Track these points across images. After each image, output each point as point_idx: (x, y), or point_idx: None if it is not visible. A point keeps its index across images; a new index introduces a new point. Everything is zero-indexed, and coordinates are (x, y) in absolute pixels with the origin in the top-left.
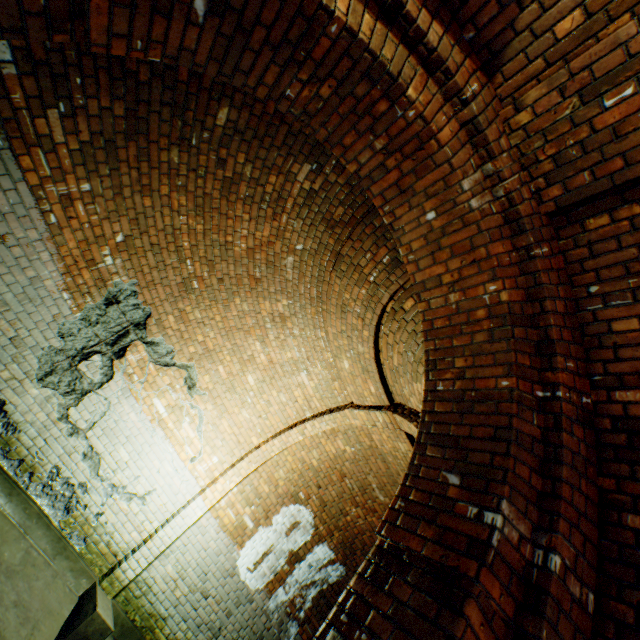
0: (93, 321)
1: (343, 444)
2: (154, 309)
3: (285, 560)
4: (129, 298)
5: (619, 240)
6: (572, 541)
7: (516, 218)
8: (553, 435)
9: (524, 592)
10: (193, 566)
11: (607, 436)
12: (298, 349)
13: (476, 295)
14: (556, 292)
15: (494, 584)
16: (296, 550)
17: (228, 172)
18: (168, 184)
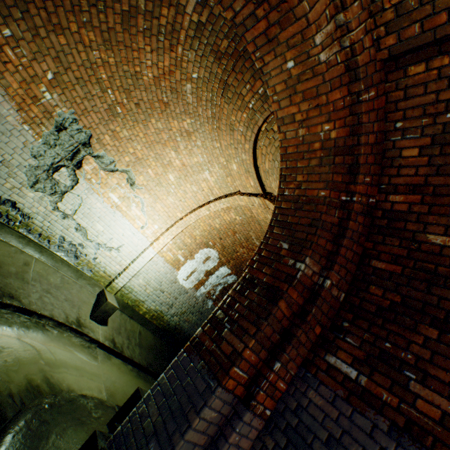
0: (52, 144)
1: (234, 215)
2: (93, 132)
3: (203, 275)
4: (72, 125)
5: (426, 87)
6: (339, 273)
7: (355, 67)
8: (344, 222)
9: (309, 295)
10: (153, 280)
11: (377, 221)
12: (201, 156)
13: (316, 132)
14: (372, 128)
15: (294, 293)
16: (209, 270)
17: (124, 6)
18: (75, 21)
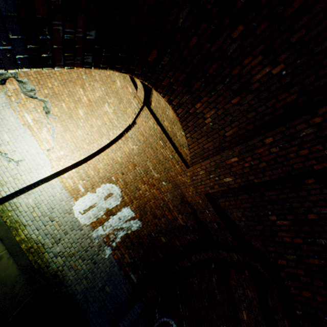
0: None
1: (132, 145)
2: None
3: (104, 213)
4: None
5: None
6: None
7: None
8: None
9: None
10: (45, 203)
11: None
12: (101, 89)
13: None
14: None
15: None
16: (111, 209)
17: None
18: None
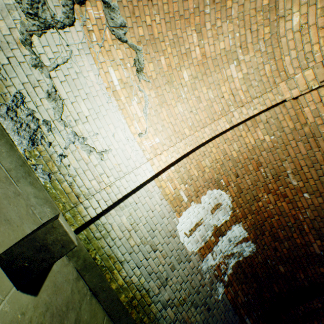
0: None
1: (262, 134)
2: None
3: (211, 233)
4: None
5: None
6: None
7: None
8: None
9: None
10: (143, 222)
11: None
12: (232, 36)
13: None
14: None
15: None
16: (219, 226)
17: None
18: None
